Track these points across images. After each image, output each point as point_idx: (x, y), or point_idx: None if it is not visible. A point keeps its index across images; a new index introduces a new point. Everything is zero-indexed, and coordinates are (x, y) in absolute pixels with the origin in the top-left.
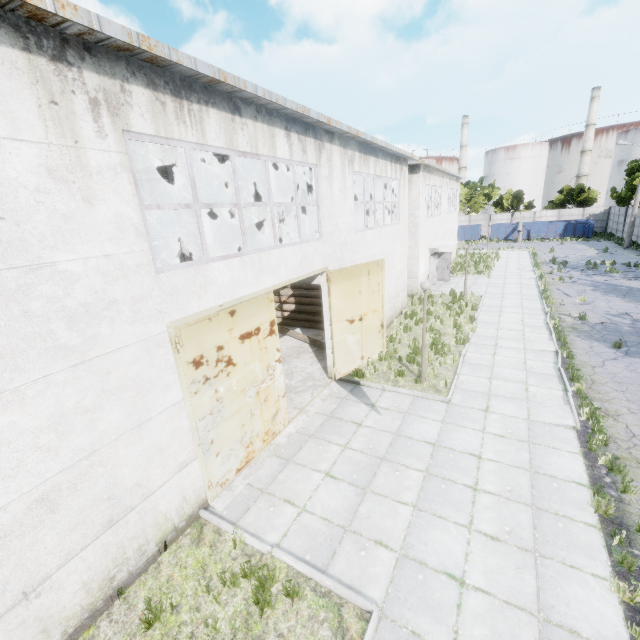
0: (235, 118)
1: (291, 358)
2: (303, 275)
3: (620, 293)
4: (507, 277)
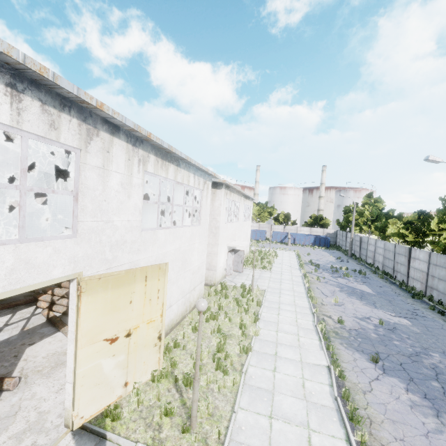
0: None
1: (38, 376)
2: (13, 290)
3: (358, 295)
4: (283, 273)
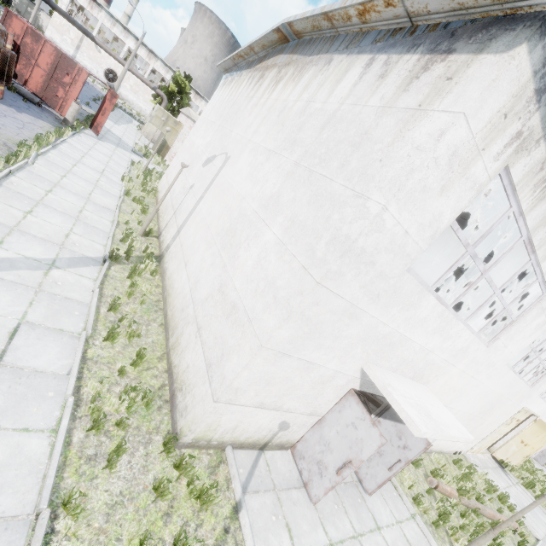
0: None
1: None
2: (537, 414)
3: None
4: None
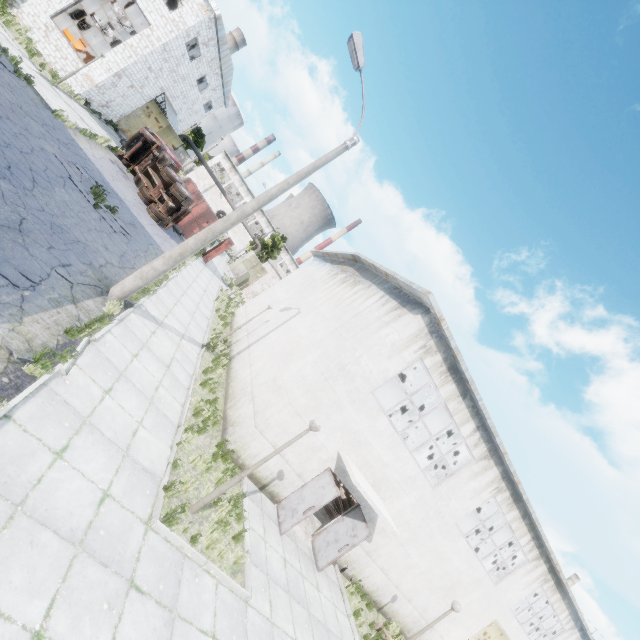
0: (561, 599)
1: None
2: None
3: None
4: None
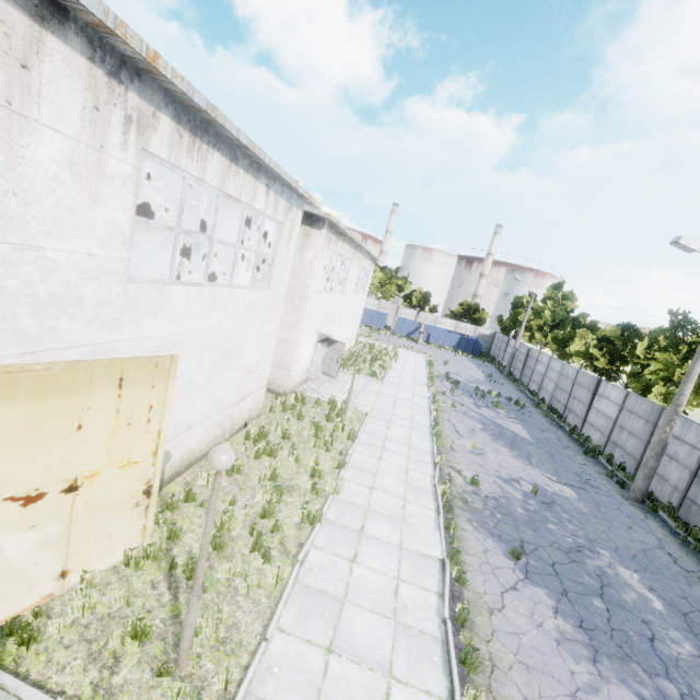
0: None
1: None
2: None
3: (507, 441)
4: (401, 388)
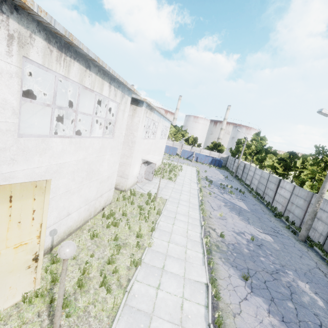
0: None
1: None
2: None
3: (237, 211)
4: (184, 185)
